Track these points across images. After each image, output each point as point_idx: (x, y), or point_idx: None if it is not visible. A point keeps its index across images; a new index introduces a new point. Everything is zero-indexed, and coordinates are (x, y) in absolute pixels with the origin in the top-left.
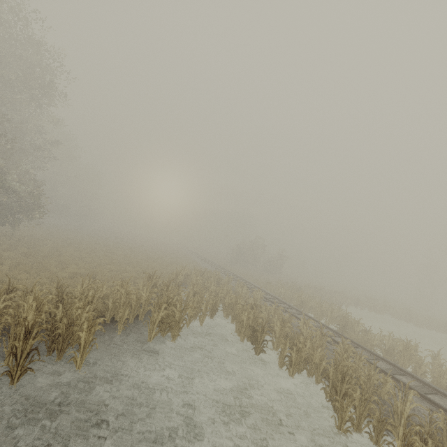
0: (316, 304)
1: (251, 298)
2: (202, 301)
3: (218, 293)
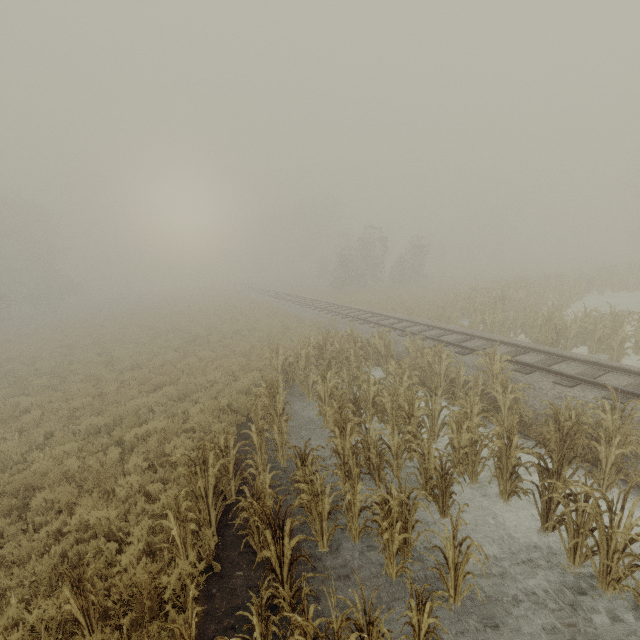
0: (605, 329)
1: (479, 379)
2: (417, 502)
3: (412, 413)
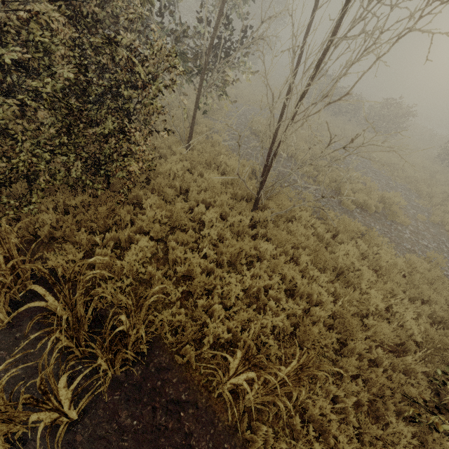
0: None
1: None
2: None
3: None
